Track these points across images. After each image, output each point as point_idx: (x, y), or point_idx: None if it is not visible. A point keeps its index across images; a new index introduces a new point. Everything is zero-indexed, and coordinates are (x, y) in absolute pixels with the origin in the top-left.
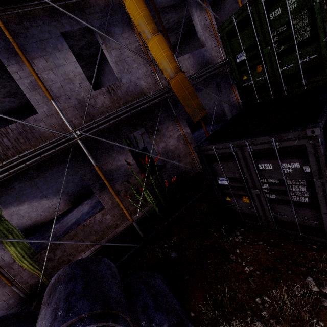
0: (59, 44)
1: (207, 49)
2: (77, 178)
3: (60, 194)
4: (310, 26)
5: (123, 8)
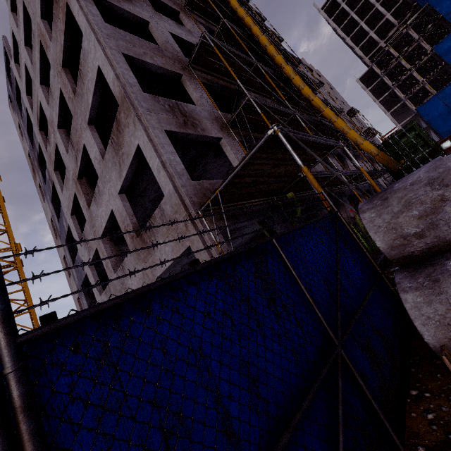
0: None
1: None
2: None
3: None
4: (422, 141)
5: None
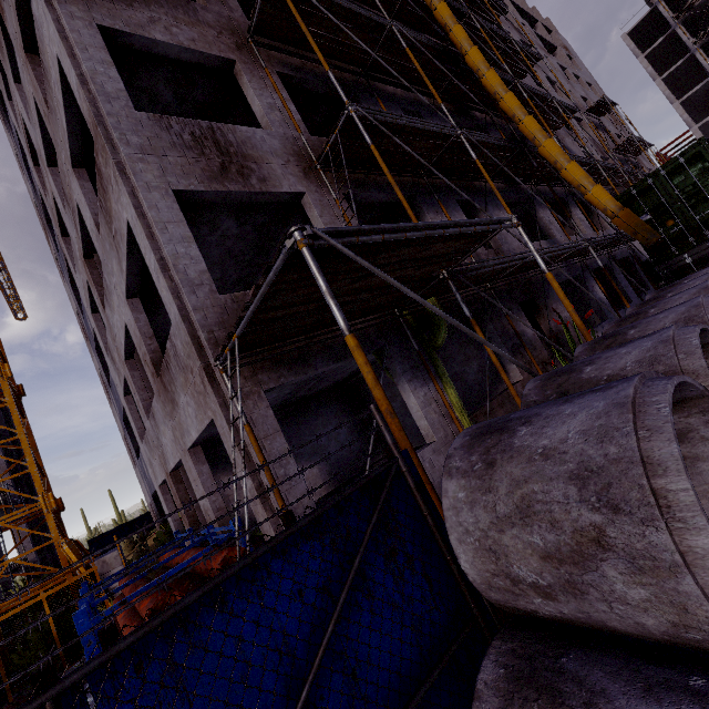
0: (456, 208)
1: (557, 241)
2: (343, 433)
3: (316, 459)
4: None
5: (490, 194)
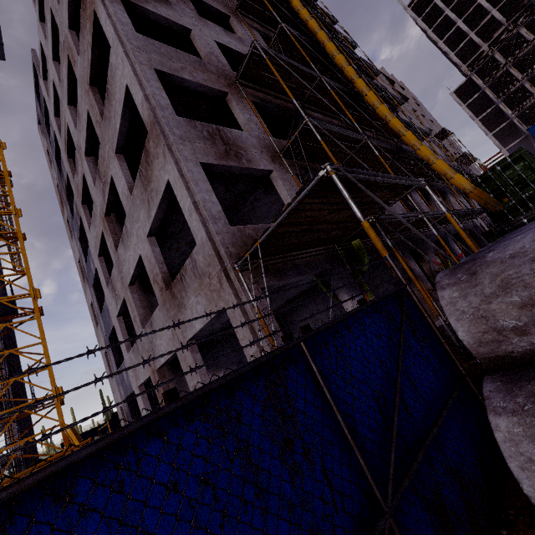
0: None
1: None
2: None
3: None
4: (533, 174)
5: None
